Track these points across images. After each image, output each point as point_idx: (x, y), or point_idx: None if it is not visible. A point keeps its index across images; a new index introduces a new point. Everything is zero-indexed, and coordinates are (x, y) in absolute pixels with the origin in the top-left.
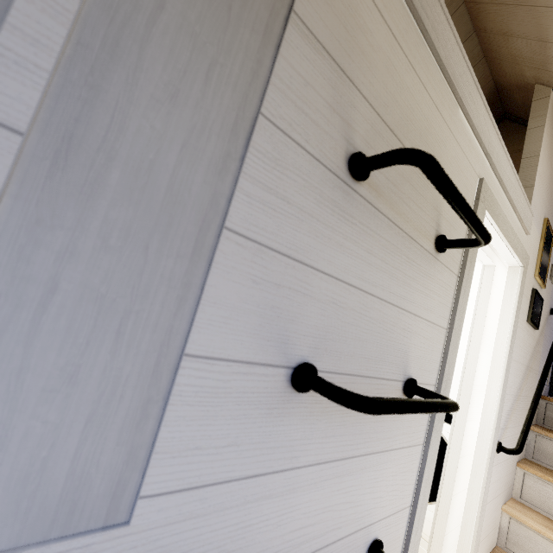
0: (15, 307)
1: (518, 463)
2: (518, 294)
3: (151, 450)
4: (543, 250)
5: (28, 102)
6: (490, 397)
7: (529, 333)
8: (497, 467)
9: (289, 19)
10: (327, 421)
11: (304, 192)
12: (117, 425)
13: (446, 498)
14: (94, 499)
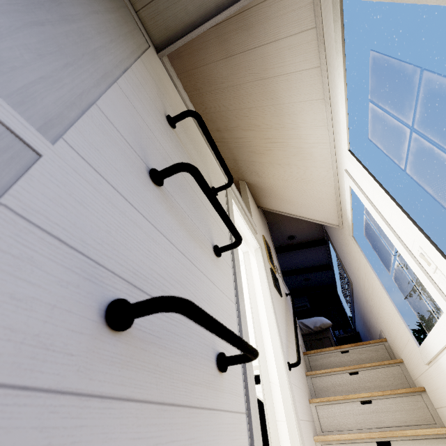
0: (25, 12)
1: (309, 399)
2: (262, 260)
3: (73, 124)
4: (268, 250)
5: None
6: (271, 324)
7: (278, 295)
8: (295, 388)
9: (140, 58)
10: (172, 220)
11: (149, 107)
12: (56, 95)
13: (273, 426)
14: (35, 113)
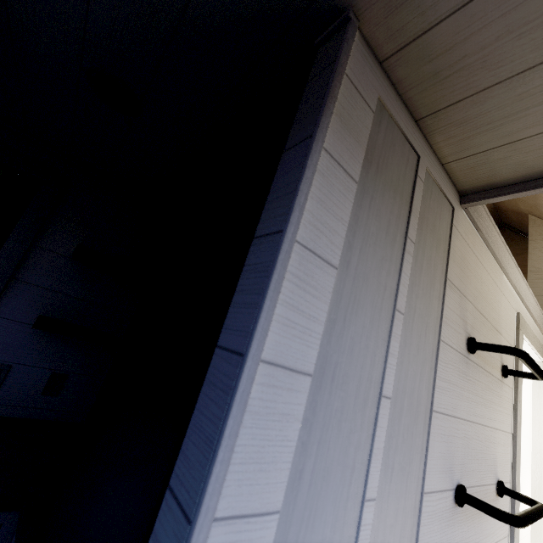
0: (385, 482)
1: None
2: None
3: None
4: None
5: (392, 383)
6: (536, 482)
7: None
8: None
9: (446, 283)
10: (468, 524)
11: (454, 373)
12: (405, 542)
13: None
14: None
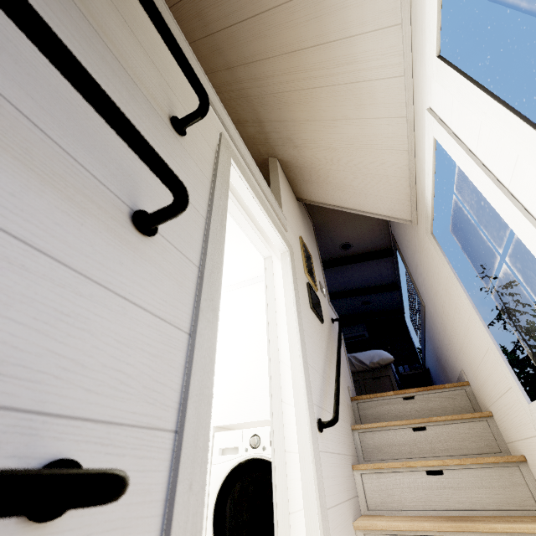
0: None
1: (353, 465)
2: (291, 269)
3: None
4: (306, 258)
5: None
6: (295, 363)
7: (317, 321)
8: (328, 457)
9: None
10: None
11: None
12: None
13: (284, 522)
14: None
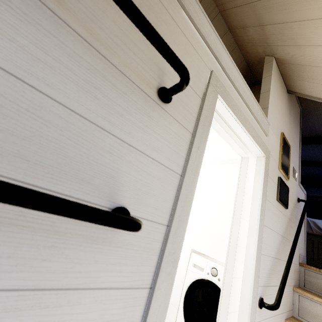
0: None
1: (286, 320)
2: (263, 174)
3: None
4: (283, 152)
5: None
6: (249, 256)
7: (280, 209)
8: None
9: None
10: None
11: None
12: None
13: None
14: None
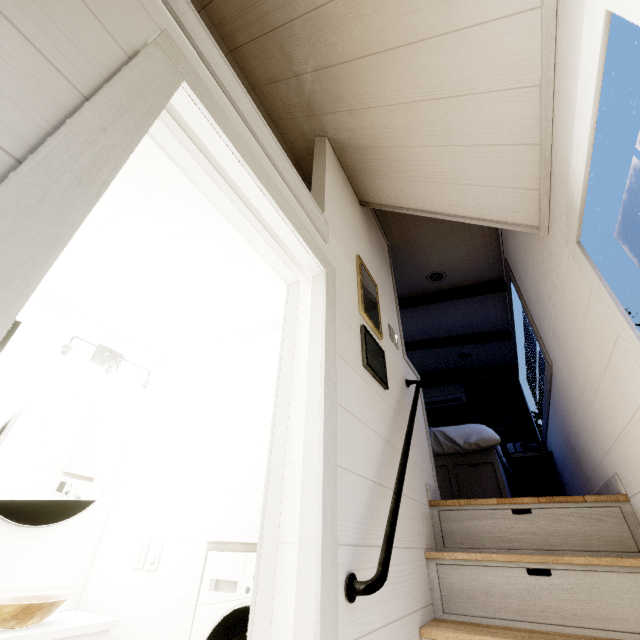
0: None
1: (421, 629)
2: (324, 302)
3: None
4: (364, 288)
5: None
6: (309, 471)
7: (374, 387)
8: None
9: None
10: None
11: None
12: None
13: None
14: None
